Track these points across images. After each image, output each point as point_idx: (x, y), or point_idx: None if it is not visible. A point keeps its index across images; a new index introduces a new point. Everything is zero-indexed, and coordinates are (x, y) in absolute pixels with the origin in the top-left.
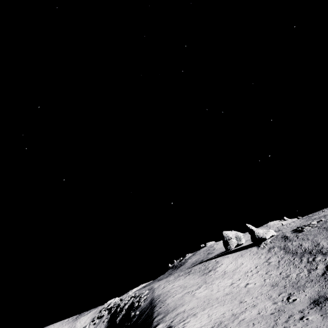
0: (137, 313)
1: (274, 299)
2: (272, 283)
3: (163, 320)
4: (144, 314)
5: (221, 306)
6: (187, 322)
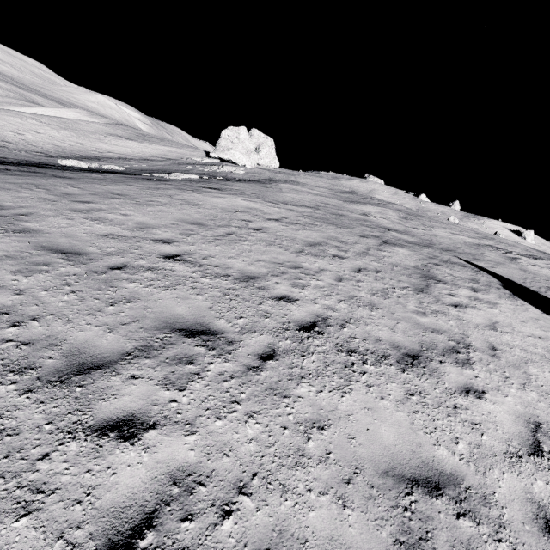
0: None
1: None
2: None
3: None
4: None
5: None
6: None
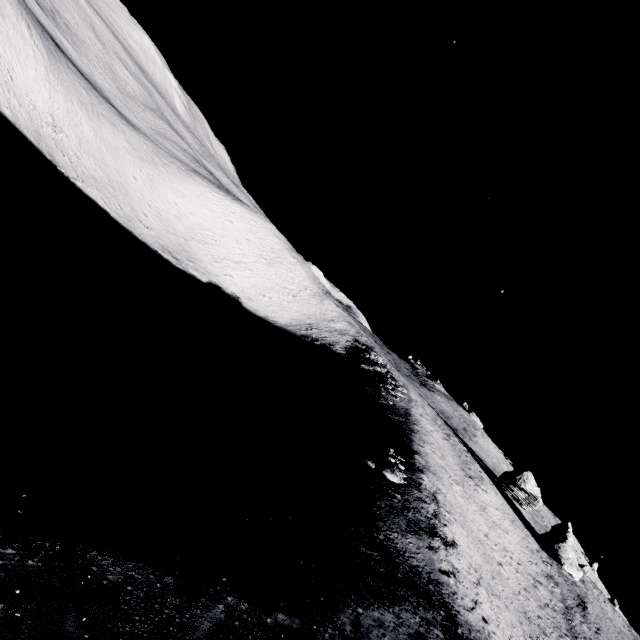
0: (390, 403)
1: (525, 634)
2: (526, 610)
3: (427, 474)
4: (397, 416)
5: (476, 550)
6: (452, 521)
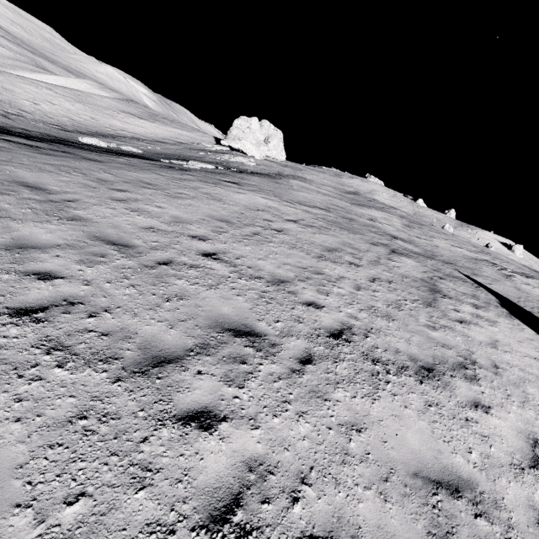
0: None
1: None
2: (12, 104)
3: None
4: None
5: None
6: None
